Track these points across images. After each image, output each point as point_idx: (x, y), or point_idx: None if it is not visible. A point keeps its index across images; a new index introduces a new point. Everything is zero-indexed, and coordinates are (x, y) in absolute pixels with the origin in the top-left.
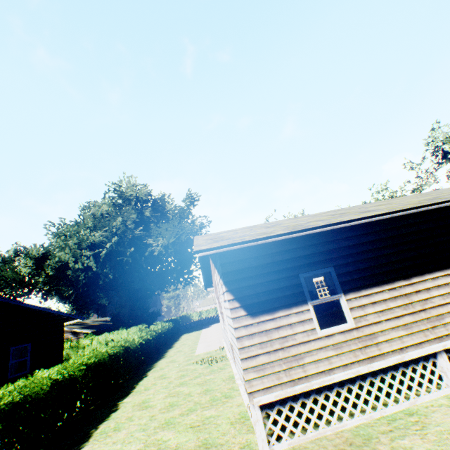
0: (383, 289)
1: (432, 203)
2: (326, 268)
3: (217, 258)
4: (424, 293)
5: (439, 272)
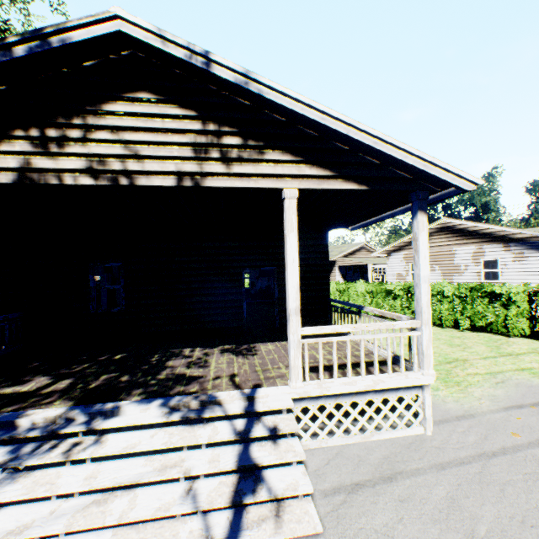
0: None
1: None
2: None
3: (533, 240)
4: None
5: None
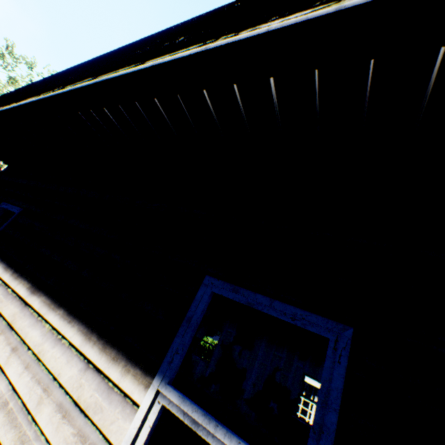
0: (3, 276)
1: (57, 75)
2: (17, 208)
3: None
4: (9, 344)
5: (81, 332)
